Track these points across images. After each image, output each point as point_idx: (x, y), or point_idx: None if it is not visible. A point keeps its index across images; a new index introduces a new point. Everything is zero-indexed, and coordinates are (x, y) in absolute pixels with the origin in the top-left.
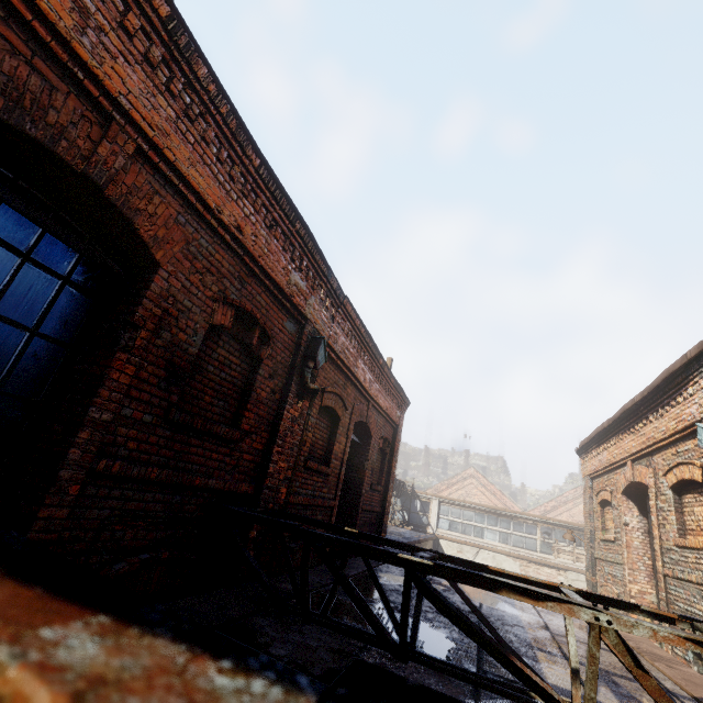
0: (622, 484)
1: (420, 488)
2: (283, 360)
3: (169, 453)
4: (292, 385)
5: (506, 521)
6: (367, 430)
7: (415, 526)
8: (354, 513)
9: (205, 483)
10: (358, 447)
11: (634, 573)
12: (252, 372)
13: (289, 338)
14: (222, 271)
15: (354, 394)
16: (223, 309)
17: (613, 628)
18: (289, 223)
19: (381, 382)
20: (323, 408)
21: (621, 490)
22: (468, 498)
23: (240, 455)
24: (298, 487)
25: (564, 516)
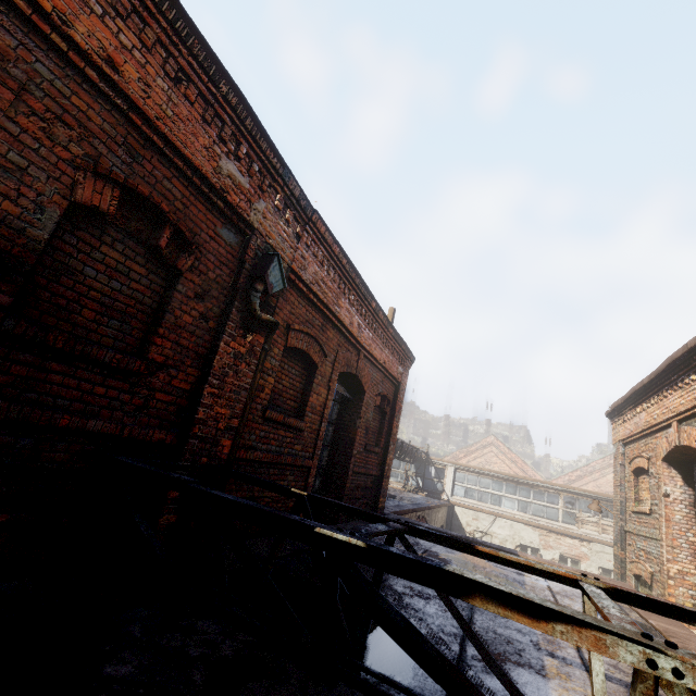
0: (663, 450)
1: (439, 456)
2: (220, 279)
3: (2, 377)
4: (233, 311)
5: (526, 489)
6: (359, 384)
7: (429, 492)
8: (343, 475)
9: (82, 425)
10: (350, 404)
11: (674, 551)
12: (168, 289)
13: (228, 252)
14: (89, 127)
15: (337, 340)
16: (95, 183)
17: (686, 686)
18: (209, 81)
19: (376, 330)
20: (294, 351)
21: (661, 456)
22: (487, 466)
23: (149, 393)
24: (254, 440)
25: (589, 486)
